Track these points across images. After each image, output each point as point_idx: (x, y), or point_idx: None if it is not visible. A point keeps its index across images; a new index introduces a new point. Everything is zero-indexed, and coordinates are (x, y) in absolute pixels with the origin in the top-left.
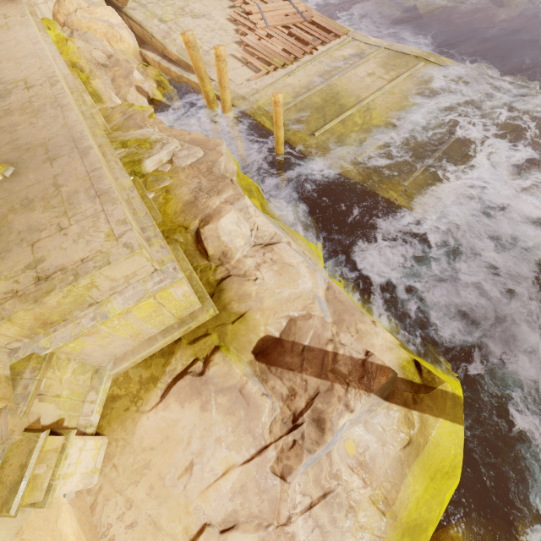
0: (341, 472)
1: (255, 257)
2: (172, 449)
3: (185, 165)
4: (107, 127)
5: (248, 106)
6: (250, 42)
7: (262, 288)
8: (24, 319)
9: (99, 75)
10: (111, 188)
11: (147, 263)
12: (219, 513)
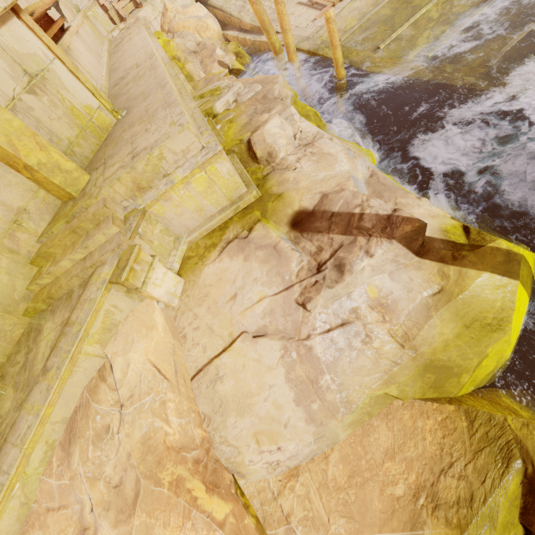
0: (361, 309)
1: (297, 154)
2: (223, 285)
3: (246, 99)
4: (193, 91)
5: (311, 44)
6: None
7: (299, 174)
8: (126, 181)
9: (191, 60)
10: (176, 99)
11: (195, 139)
12: (253, 326)
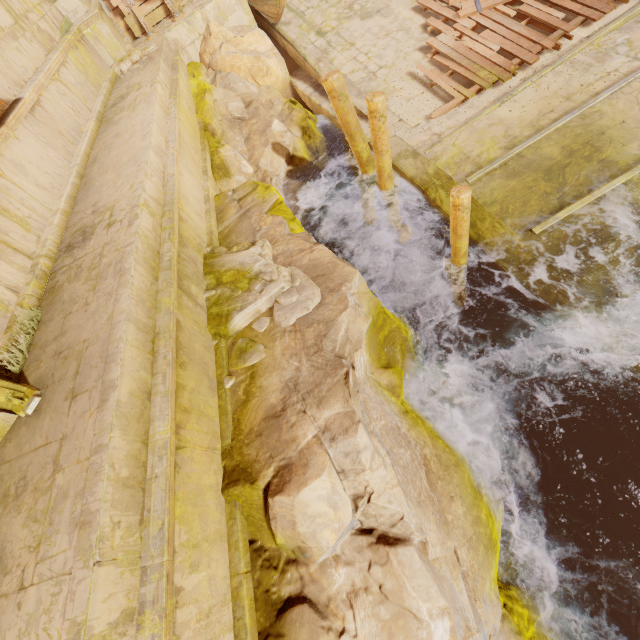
0: None
1: (353, 567)
2: None
3: (287, 324)
4: (213, 237)
5: (419, 169)
6: (443, 47)
7: None
8: None
9: (231, 137)
10: (97, 512)
11: None
12: None
